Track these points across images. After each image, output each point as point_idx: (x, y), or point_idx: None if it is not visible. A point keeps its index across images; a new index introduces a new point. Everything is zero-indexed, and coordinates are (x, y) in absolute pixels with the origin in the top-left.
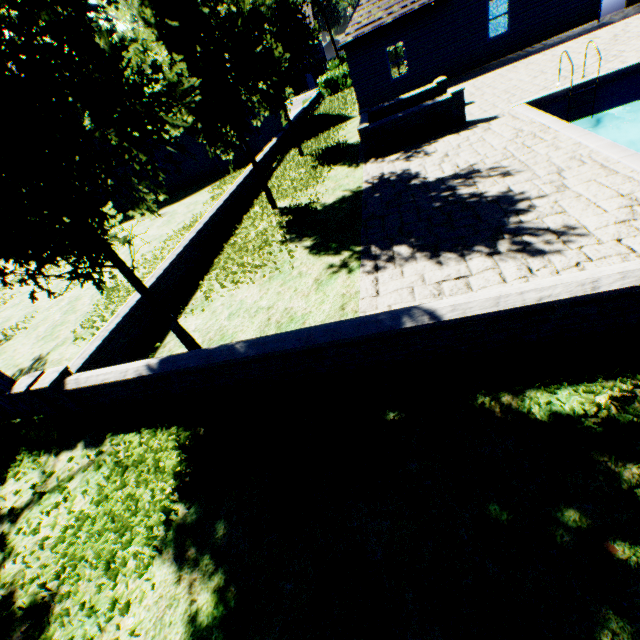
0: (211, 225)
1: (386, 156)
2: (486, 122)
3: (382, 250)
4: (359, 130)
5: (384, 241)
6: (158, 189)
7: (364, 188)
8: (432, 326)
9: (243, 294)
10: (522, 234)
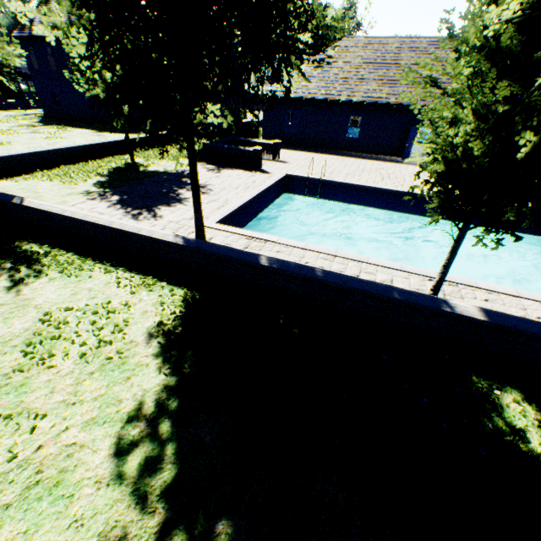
0: (85, 149)
1: (211, 165)
2: (262, 173)
3: (111, 195)
4: (203, 143)
5: (120, 192)
6: None
7: (171, 172)
8: (21, 206)
9: (42, 184)
10: (149, 212)
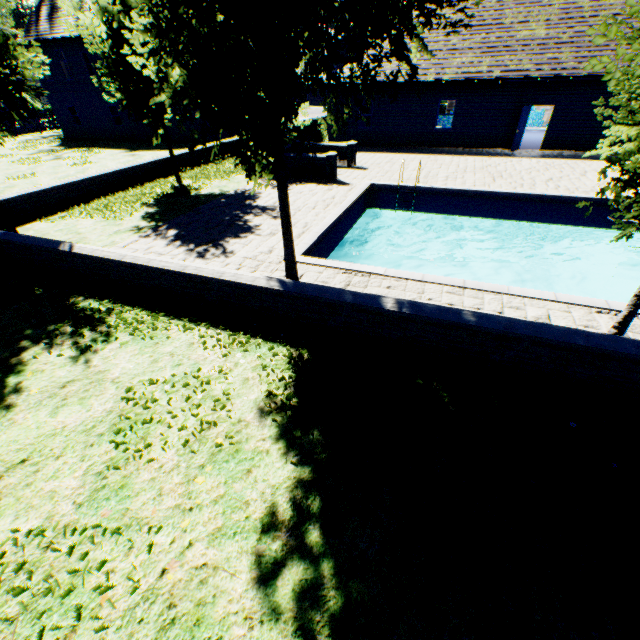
0: (123, 174)
1: (274, 180)
2: (340, 185)
3: (166, 229)
4: None
5: (175, 225)
6: (8, 132)
7: (228, 193)
8: (70, 253)
9: (82, 222)
10: (216, 247)
